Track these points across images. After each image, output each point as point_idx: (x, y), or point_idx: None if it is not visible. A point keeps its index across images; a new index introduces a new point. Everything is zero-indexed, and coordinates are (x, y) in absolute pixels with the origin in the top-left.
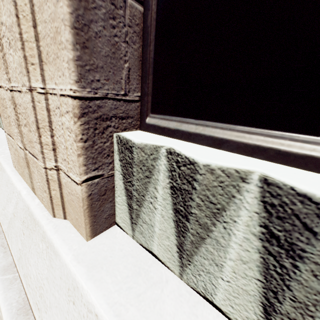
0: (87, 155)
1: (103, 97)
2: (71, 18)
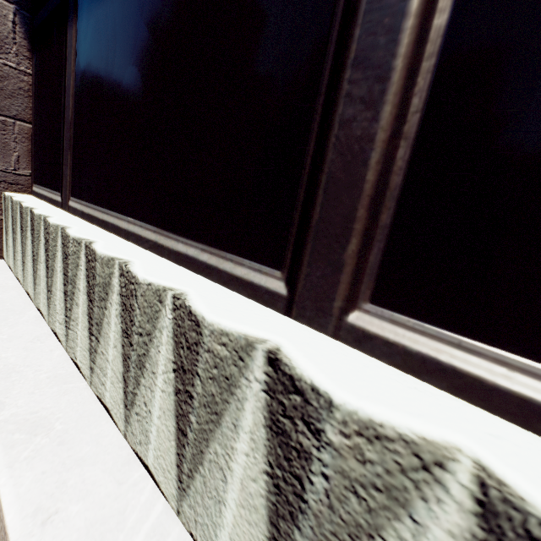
0: None
1: None
2: None
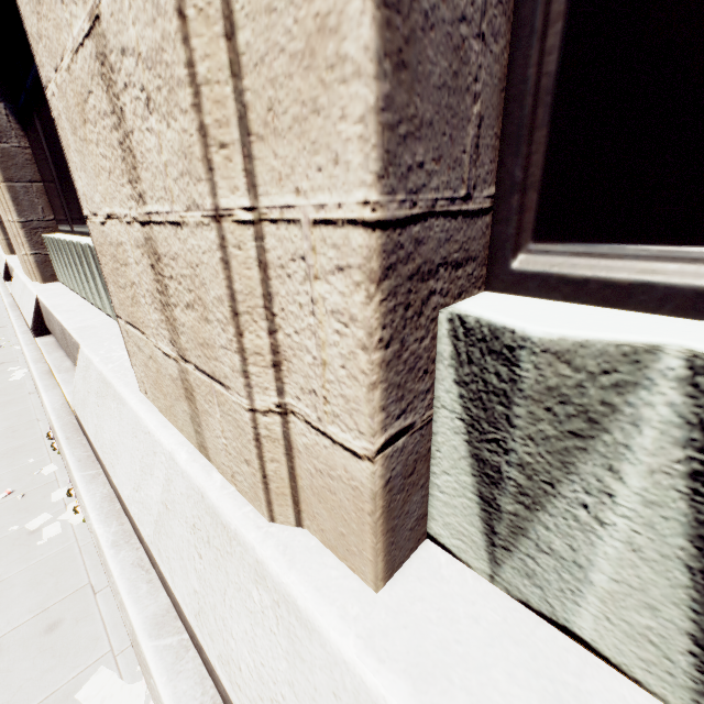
0: (387, 382)
1: (427, 213)
2: None
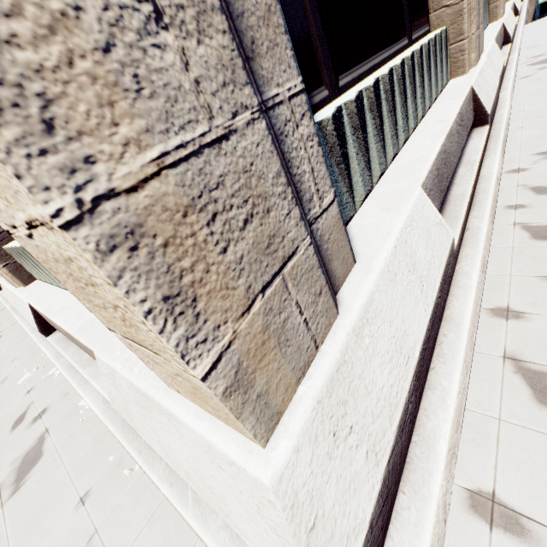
0: None
1: None
2: None
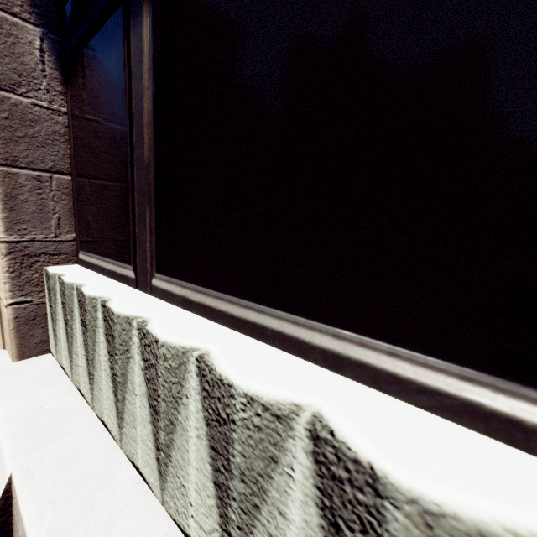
0: (14, 283)
1: (31, 240)
2: (1, 196)
